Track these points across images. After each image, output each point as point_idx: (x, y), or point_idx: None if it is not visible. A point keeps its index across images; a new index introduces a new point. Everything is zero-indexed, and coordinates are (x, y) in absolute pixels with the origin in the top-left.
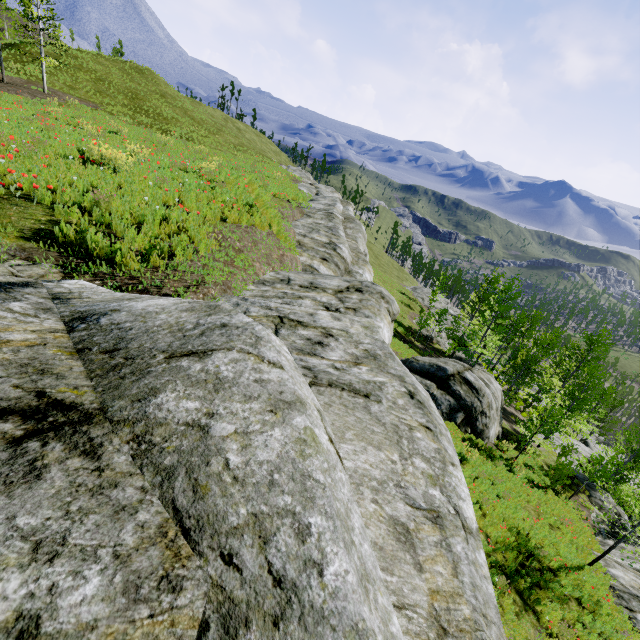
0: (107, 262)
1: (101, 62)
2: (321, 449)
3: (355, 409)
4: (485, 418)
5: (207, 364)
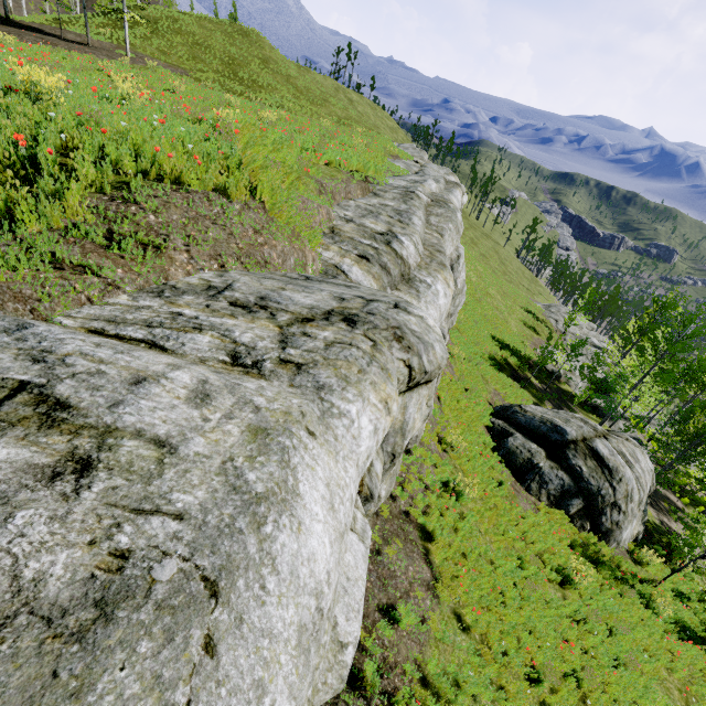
0: None
1: (203, 25)
2: None
3: None
4: (617, 513)
5: None
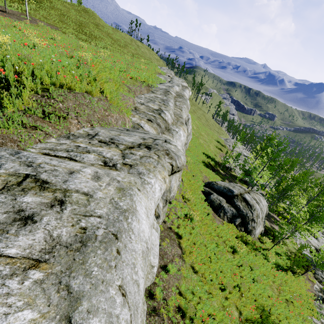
0: None
1: (65, 5)
2: None
3: None
4: (254, 223)
5: None
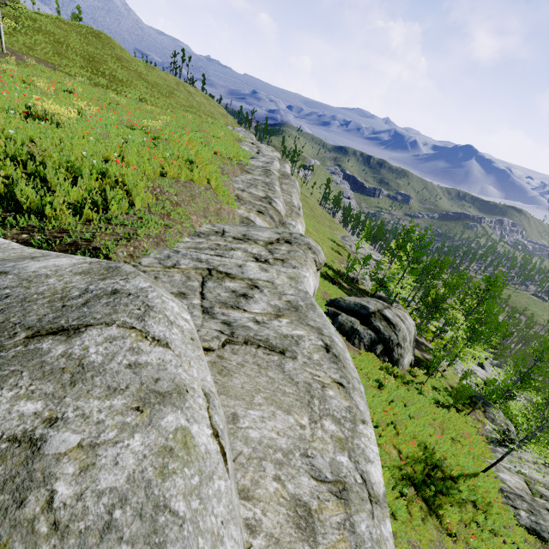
0: (38, 215)
1: (59, 25)
2: (195, 455)
3: (268, 368)
4: (400, 349)
5: (73, 345)
